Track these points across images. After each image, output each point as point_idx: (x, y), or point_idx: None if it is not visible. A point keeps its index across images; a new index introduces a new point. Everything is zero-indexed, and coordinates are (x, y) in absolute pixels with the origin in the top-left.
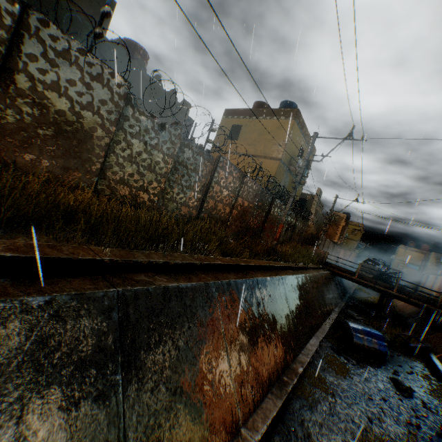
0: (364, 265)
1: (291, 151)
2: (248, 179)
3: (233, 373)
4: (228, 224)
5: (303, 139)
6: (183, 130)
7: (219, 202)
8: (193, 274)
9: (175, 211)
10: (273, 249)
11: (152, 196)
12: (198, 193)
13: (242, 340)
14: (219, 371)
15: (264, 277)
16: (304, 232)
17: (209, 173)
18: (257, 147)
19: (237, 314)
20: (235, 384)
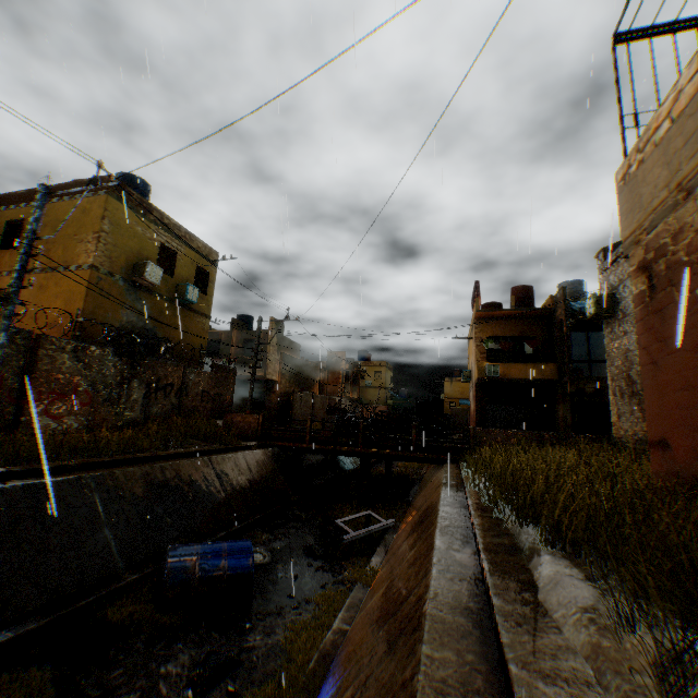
0: (328, 419)
1: (130, 252)
2: None
3: None
4: None
5: (163, 233)
6: None
7: None
8: None
9: None
10: None
11: None
12: None
13: None
14: None
15: None
16: (232, 392)
17: None
18: (53, 253)
19: None
20: None
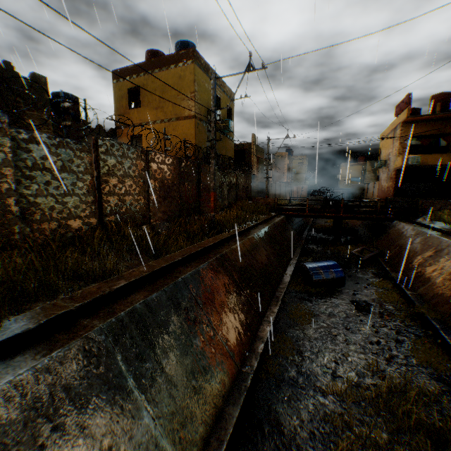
0: (312, 198)
1: (205, 103)
2: (154, 155)
3: (162, 424)
4: (151, 214)
5: None
6: (6, 120)
7: (125, 194)
8: (66, 330)
9: (61, 231)
10: (212, 222)
11: (4, 228)
12: (87, 196)
13: (171, 370)
14: (133, 443)
15: (195, 268)
16: (250, 185)
17: (92, 166)
18: (165, 109)
19: (156, 342)
20: (167, 436)
